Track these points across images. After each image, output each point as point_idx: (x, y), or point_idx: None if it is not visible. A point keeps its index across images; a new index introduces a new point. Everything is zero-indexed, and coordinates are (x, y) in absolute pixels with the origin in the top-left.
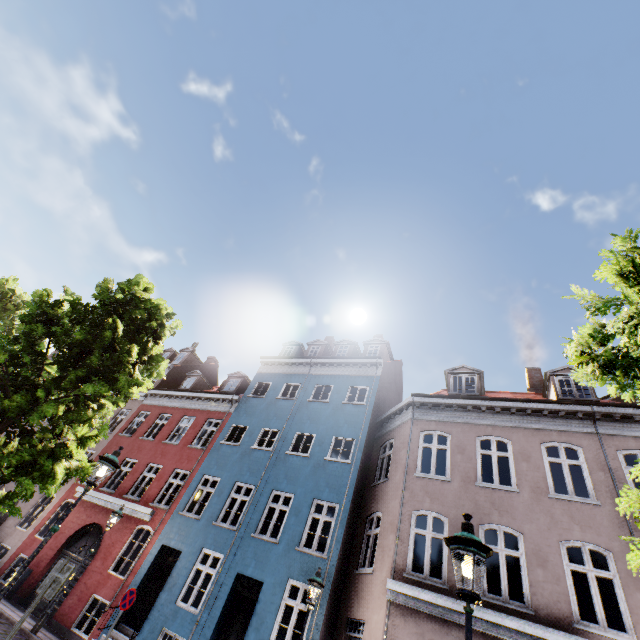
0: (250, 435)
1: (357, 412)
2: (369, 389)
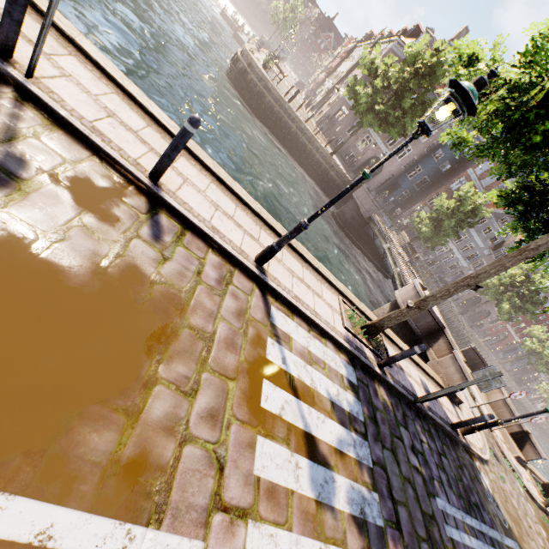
0: None
1: None
2: None
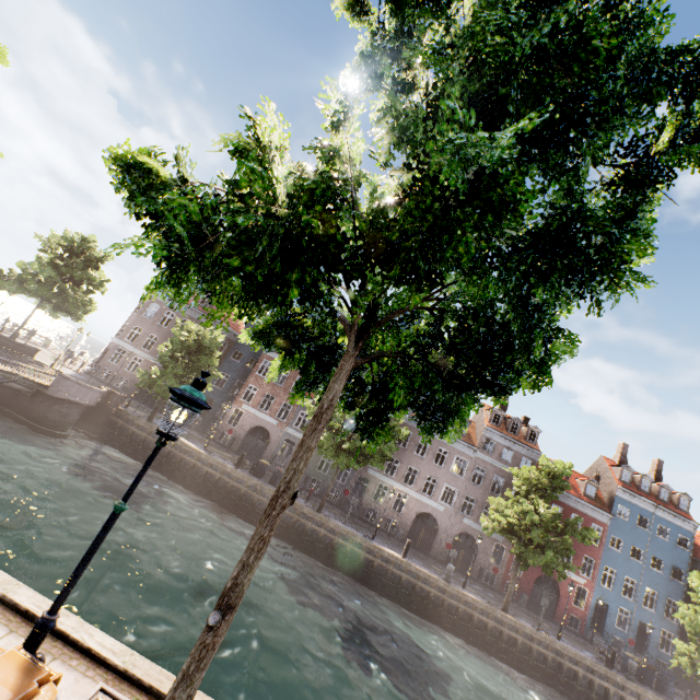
0: (625, 548)
1: (684, 554)
2: (689, 541)
